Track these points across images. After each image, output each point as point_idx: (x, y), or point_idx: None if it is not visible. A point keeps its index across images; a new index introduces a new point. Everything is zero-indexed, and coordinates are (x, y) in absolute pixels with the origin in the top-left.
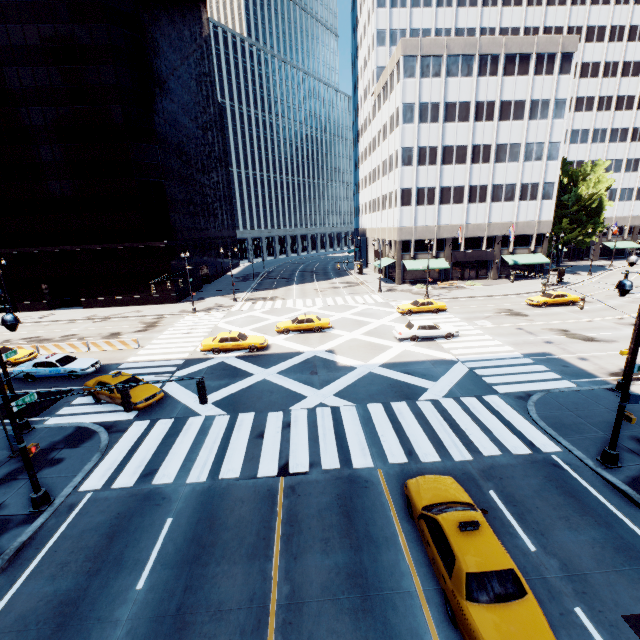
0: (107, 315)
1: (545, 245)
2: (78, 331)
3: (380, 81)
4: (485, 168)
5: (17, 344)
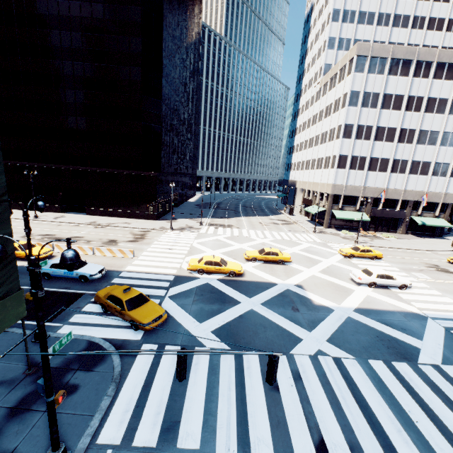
0: (105, 223)
1: (447, 212)
2: (83, 234)
3: (328, 74)
4: (408, 147)
5: (36, 239)
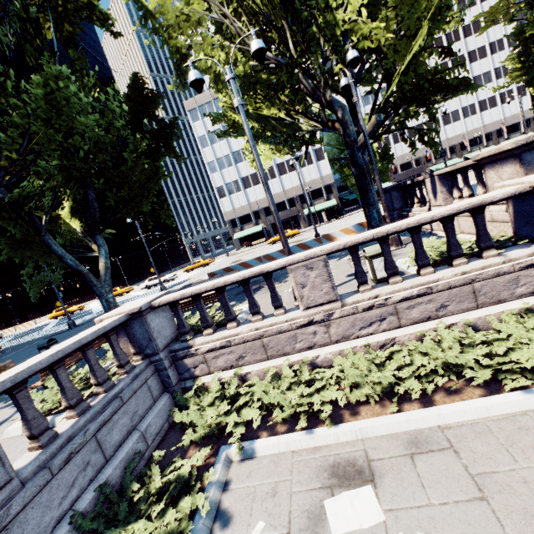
0: None
1: (334, 192)
2: None
3: None
4: None
5: None
